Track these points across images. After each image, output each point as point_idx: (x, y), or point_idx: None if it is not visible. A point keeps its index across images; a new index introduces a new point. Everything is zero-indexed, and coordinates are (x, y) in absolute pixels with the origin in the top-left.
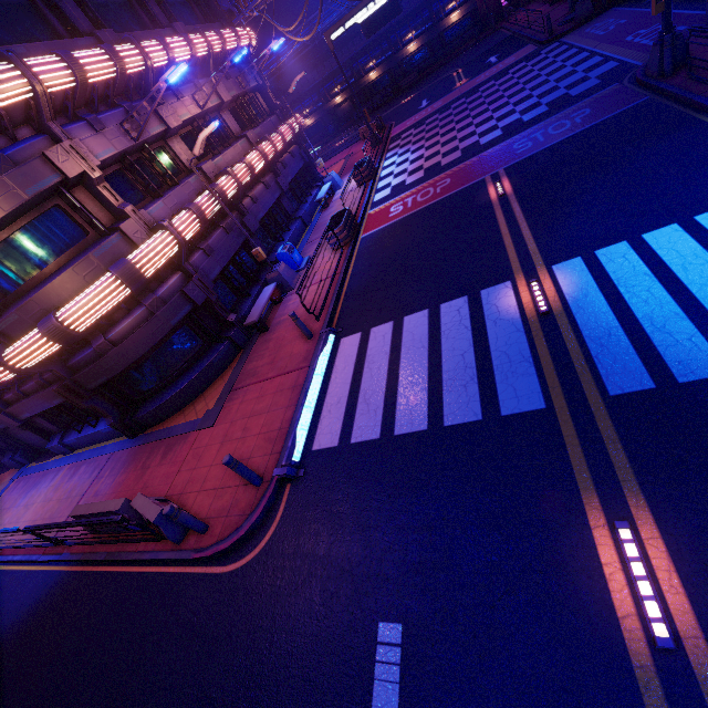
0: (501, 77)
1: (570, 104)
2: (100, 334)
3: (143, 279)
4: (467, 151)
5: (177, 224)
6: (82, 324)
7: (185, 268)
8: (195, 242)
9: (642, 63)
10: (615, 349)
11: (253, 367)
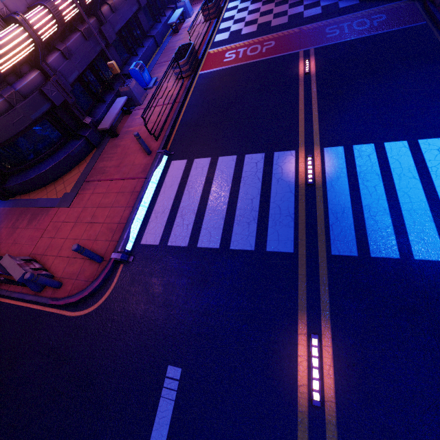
0: None
1: (374, 4)
2: None
3: None
4: (293, 19)
5: (32, 20)
6: None
7: (42, 67)
8: (52, 43)
9: None
10: (344, 223)
11: (103, 166)
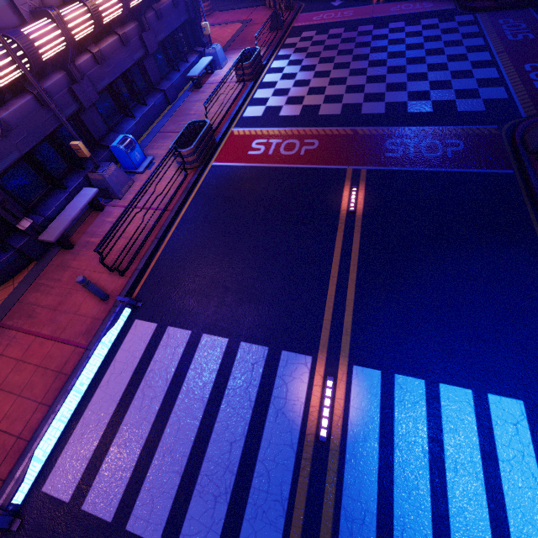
0: (412, 24)
1: (451, 121)
2: None
3: None
4: (347, 111)
5: None
6: None
7: None
8: None
9: (525, 115)
10: None
11: (34, 302)
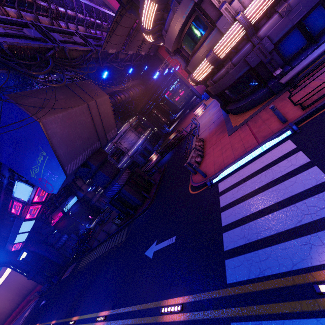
0: None
1: None
2: (210, 78)
3: (218, 60)
4: None
5: (249, 11)
6: (199, 79)
7: (251, 41)
8: (269, 13)
9: None
10: None
11: (260, 116)
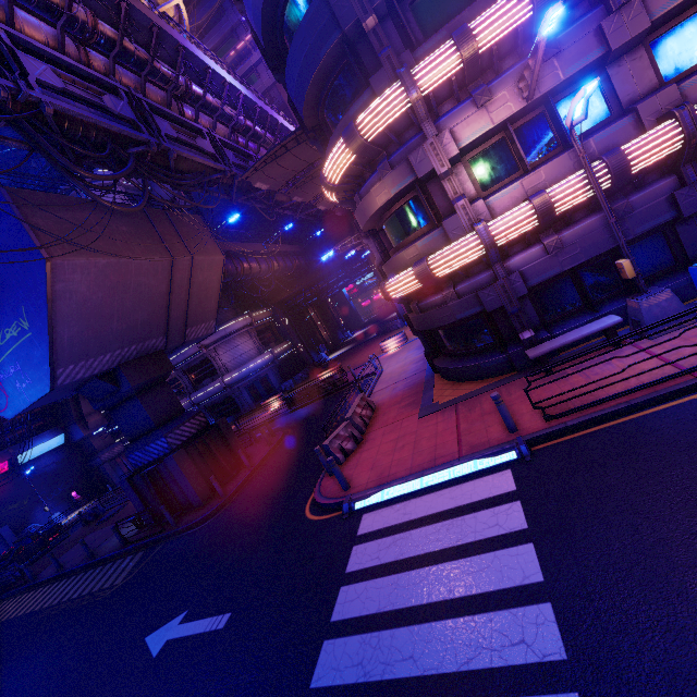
0: None
1: None
2: (416, 299)
3: (432, 278)
4: None
5: (496, 224)
6: (395, 294)
7: (493, 269)
8: (528, 239)
9: None
10: None
11: (481, 402)
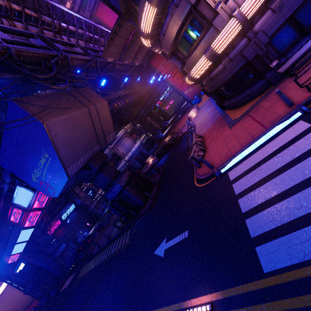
0: None
1: None
2: (207, 75)
3: (216, 56)
4: None
5: (244, 7)
6: (197, 76)
7: (247, 36)
8: (262, 9)
9: None
10: None
11: (261, 106)
